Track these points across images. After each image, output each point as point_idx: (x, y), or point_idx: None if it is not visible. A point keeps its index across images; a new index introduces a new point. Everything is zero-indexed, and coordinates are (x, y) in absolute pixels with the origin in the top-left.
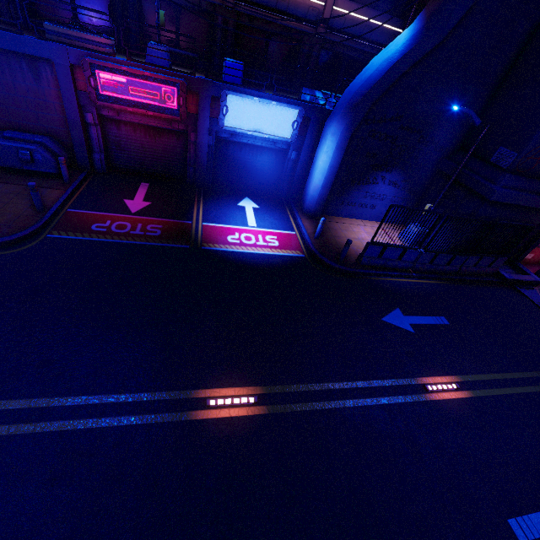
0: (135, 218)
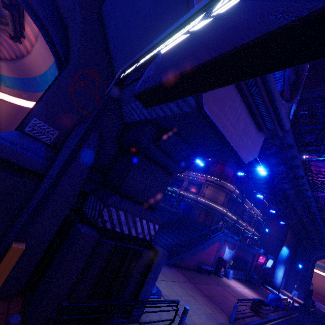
0: None
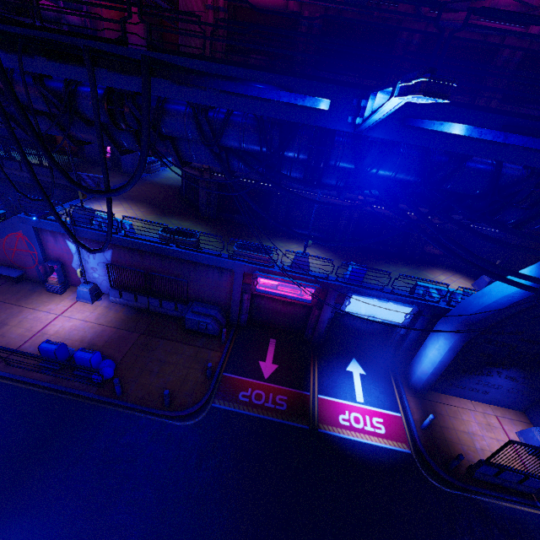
0: (267, 386)
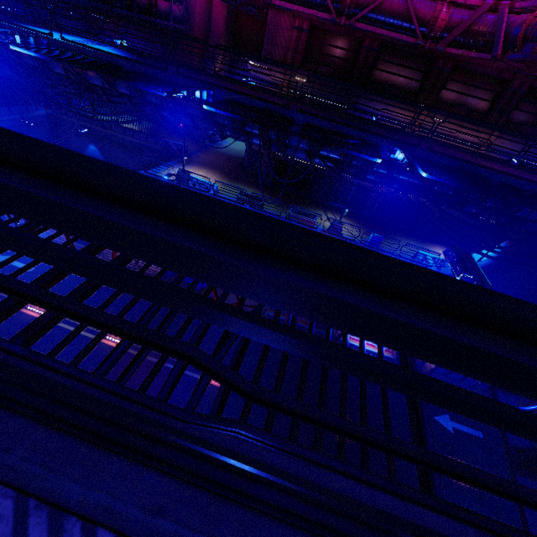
0: None
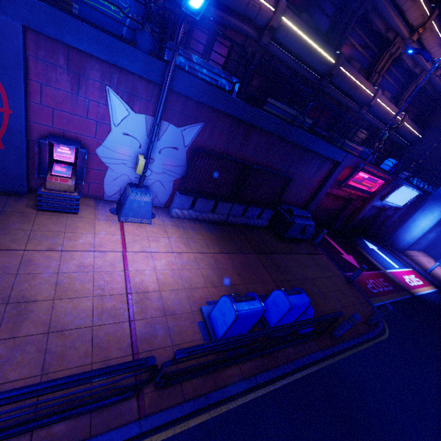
0: (368, 274)
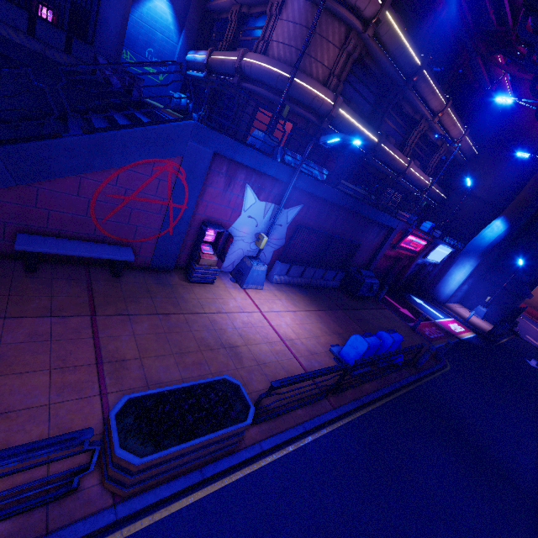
0: (423, 324)
